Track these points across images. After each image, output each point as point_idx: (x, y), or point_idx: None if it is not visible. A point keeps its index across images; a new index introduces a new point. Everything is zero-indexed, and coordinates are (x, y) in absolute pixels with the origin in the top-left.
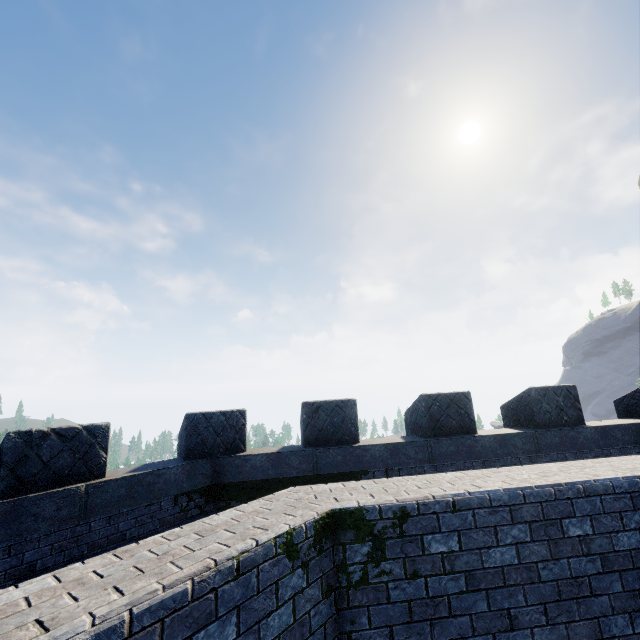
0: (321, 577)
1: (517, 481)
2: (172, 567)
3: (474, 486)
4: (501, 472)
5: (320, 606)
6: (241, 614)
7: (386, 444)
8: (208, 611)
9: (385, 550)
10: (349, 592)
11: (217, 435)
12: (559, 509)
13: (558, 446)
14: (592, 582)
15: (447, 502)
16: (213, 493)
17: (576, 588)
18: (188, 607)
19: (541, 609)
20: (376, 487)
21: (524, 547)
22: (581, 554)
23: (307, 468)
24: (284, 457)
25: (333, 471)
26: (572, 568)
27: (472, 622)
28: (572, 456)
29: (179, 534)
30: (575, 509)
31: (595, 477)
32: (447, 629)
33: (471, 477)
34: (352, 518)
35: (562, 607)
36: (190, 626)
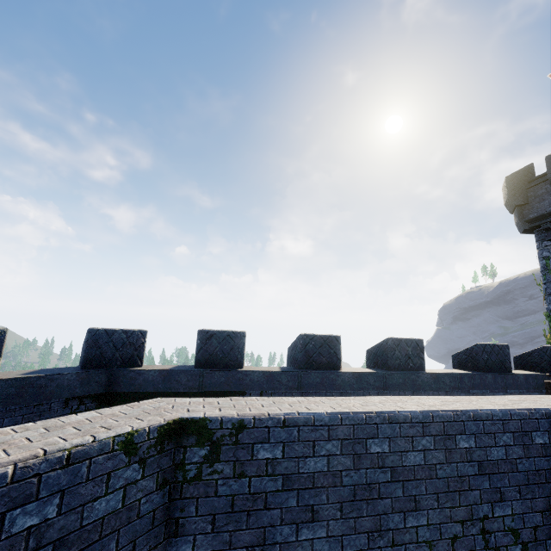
0: (158, 472)
1: (341, 407)
2: (1, 454)
3: (306, 408)
4: (335, 400)
5: (153, 496)
6: (65, 497)
7: (264, 371)
8: (28, 492)
9: (220, 454)
10: (183, 486)
11: (116, 350)
12: (367, 431)
13: (401, 386)
14: (381, 488)
15: (279, 419)
16: (105, 400)
17: (368, 492)
18: (6, 488)
19: (338, 506)
20: (229, 403)
21: (334, 458)
22: (377, 466)
23: (193, 385)
24: (174, 374)
25: (216, 390)
26: (368, 477)
27: (282, 514)
28: (410, 394)
29: (29, 428)
30: (379, 432)
31: (400, 409)
32: (260, 519)
33: (309, 402)
34: (196, 426)
35: (355, 506)
36: (5, 504)
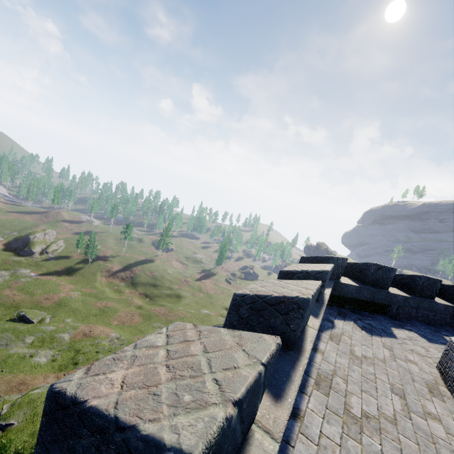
0: None
1: None
2: None
3: None
4: None
5: None
6: None
7: (404, 296)
8: None
9: None
10: None
11: (336, 269)
12: None
13: None
14: None
15: None
16: None
17: None
18: None
19: None
20: None
21: None
22: None
23: (369, 297)
24: (362, 290)
25: (378, 302)
26: None
27: None
28: None
29: None
30: None
31: None
32: None
33: None
34: None
35: None
36: None
